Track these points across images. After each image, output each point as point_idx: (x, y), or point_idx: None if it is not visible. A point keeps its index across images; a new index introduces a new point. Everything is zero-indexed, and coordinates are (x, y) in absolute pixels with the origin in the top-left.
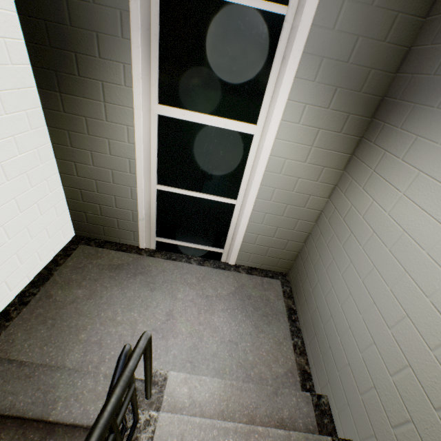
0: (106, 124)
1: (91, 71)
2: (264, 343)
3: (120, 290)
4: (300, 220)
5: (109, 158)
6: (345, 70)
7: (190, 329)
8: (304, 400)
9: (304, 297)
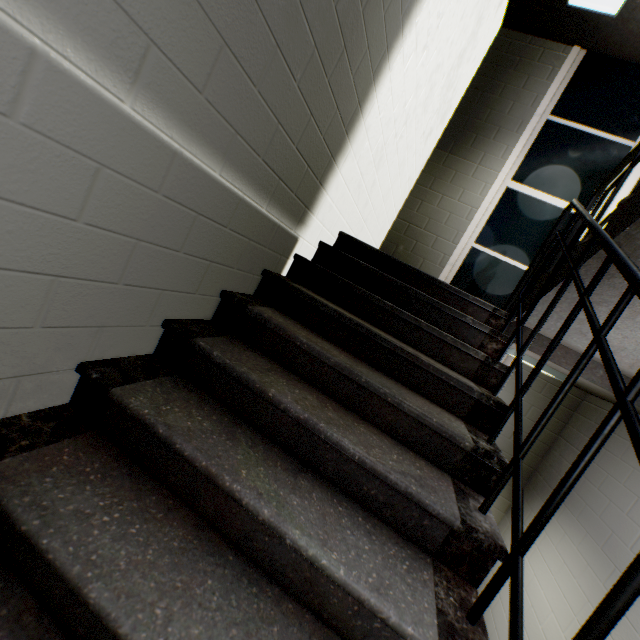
0: (469, 179)
1: (481, 146)
2: None
3: None
4: None
5: (454, 204)
6: None
7: None
8: None
9: None
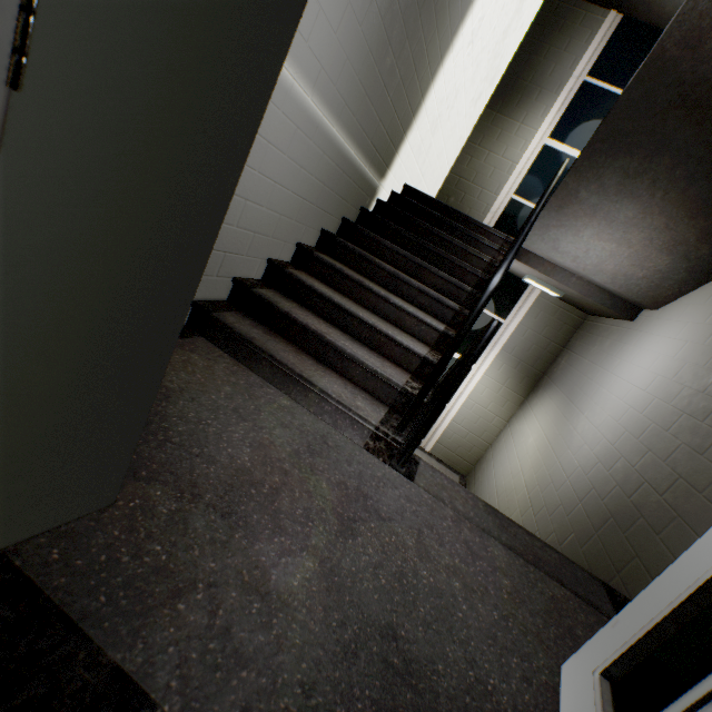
0: (512, 137)
1: (525, 106)
2: None
3: None
4: None
5: (499, 160)
6: None
7: None
8: None
9: None
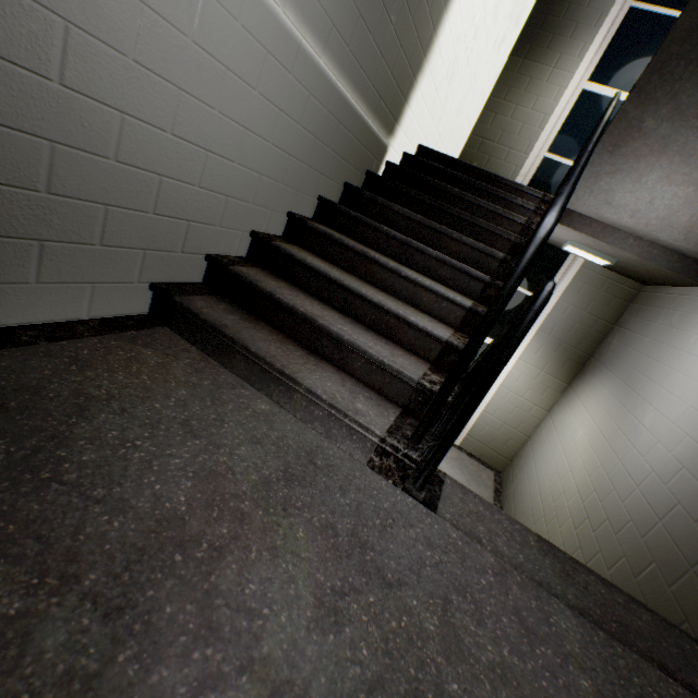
0: (543, 85)
1: (557, 47)
2: None
3: None
4: None
5: (528, 113)
6: None
7: None
8: None
9: None
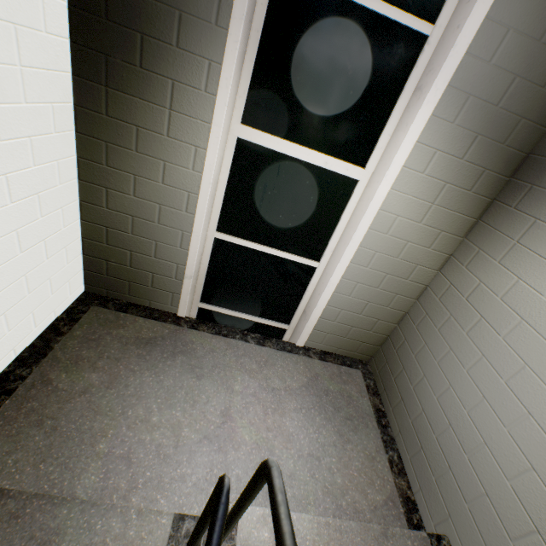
0: (166, 140)
1: (161, 63)
2: (354, 458)
3: (154, 376)
4: (398, 294)
5: (160, 188)
6: (492, 115)
7: (256, 436)
8: (422, 543)
9: (400, 395)
